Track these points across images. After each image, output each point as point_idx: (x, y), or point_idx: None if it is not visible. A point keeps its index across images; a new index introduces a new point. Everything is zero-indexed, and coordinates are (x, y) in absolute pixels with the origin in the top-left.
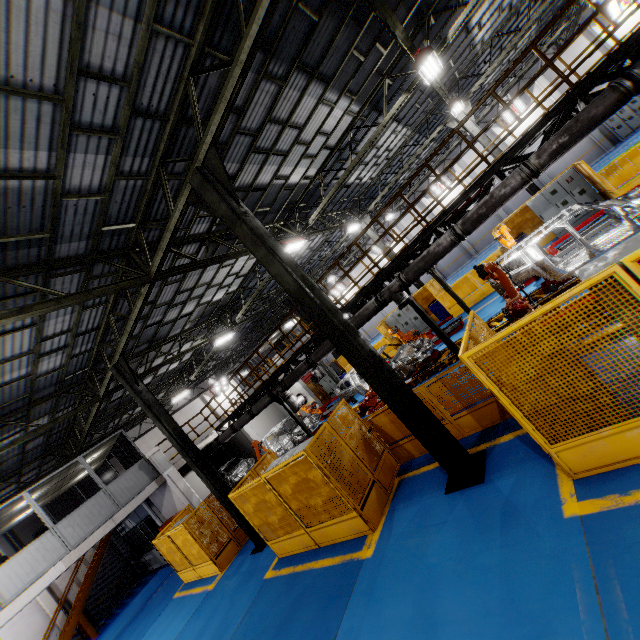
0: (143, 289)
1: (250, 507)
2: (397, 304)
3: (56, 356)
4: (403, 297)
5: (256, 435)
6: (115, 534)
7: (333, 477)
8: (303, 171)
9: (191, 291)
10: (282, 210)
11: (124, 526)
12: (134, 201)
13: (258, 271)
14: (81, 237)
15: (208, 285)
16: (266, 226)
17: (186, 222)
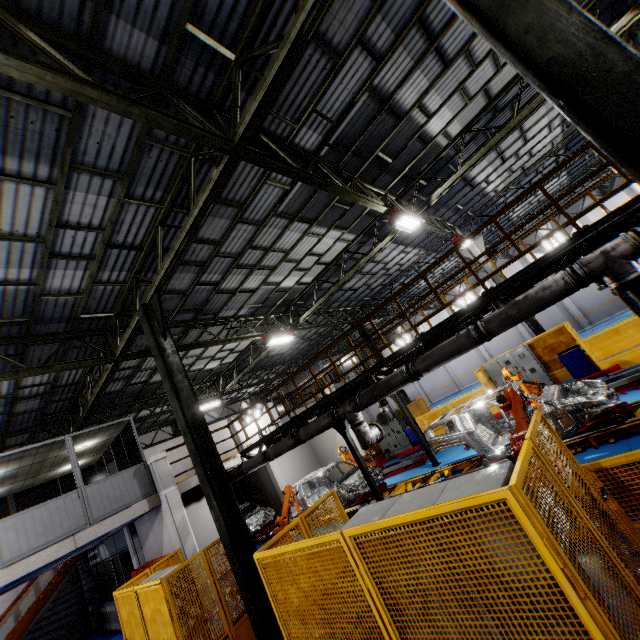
0: (215, 171)
1: (293, 595)
2: (616, 281)
3: (75, 270)
4: (633, 268)
5: (283, 479)
6: (84, 560)
7: (589, 595)
8: (447, 120)
9: (264, 253)
10: (400, 177)
11: (96, 553)
12: (245, 1)
13: (344, 261)
14: (152, 27)
15: (285, 255)
16: (377, 190)
17: (296, 112)
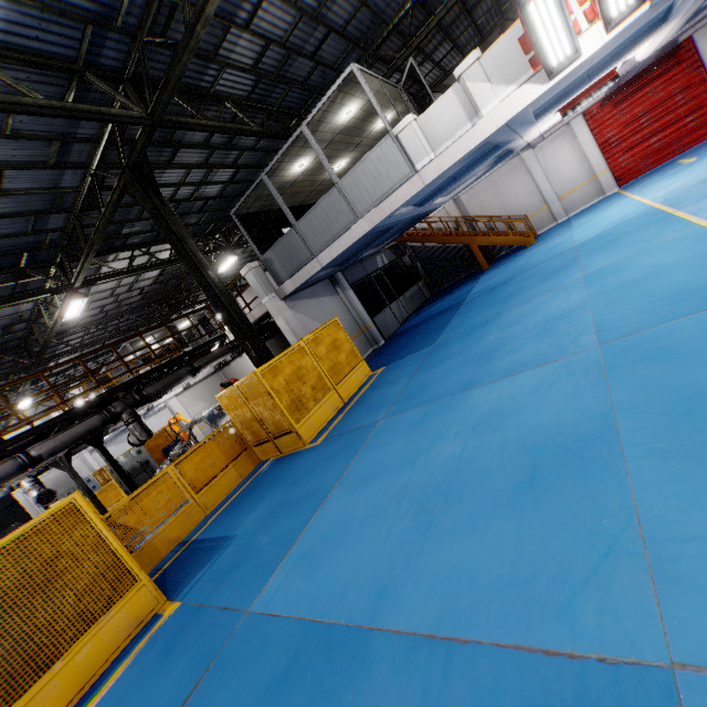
0: None
1: None
2: None
3: None
4: None
5: None
6: None
7: None
8: None
9: None
10: None
11: None
12: None
13: None
14: None
15: None
16: None
17: None
